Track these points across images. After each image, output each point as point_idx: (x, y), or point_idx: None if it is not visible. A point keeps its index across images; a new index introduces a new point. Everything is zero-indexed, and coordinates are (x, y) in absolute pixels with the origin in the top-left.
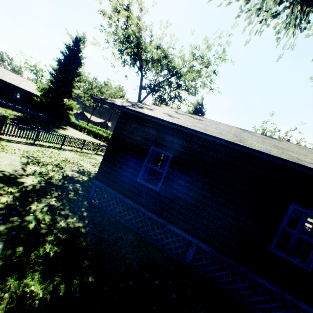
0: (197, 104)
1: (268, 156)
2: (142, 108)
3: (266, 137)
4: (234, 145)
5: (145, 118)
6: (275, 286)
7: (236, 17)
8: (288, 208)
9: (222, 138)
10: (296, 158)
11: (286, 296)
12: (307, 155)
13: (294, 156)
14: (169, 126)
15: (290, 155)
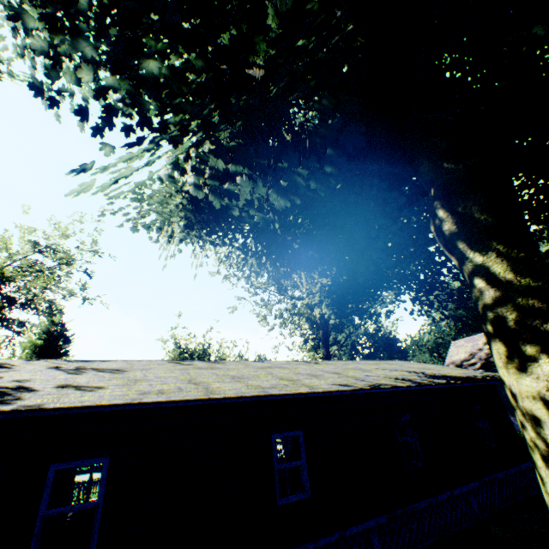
0: (51, 323)
1: (244, 397)
2: (13, 395)
3: (210, 364)
4: (211, 400)
5: (47, 415)
6: (299, 547)
7: (136, 232)
8: (272, 442)
9: (196, 398)
10: (260, 386)
11: (310, 546)
12: (259, 376)
13: (257, 385)
14: (107, 411)
15: (254, 385)
